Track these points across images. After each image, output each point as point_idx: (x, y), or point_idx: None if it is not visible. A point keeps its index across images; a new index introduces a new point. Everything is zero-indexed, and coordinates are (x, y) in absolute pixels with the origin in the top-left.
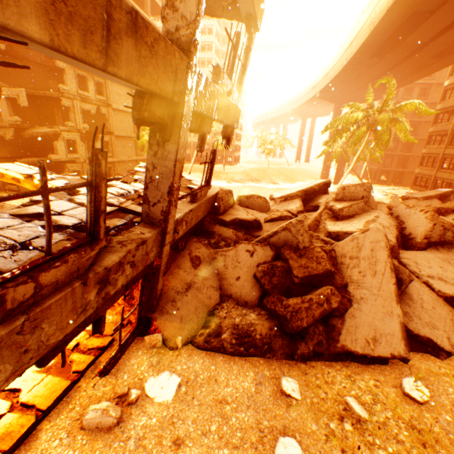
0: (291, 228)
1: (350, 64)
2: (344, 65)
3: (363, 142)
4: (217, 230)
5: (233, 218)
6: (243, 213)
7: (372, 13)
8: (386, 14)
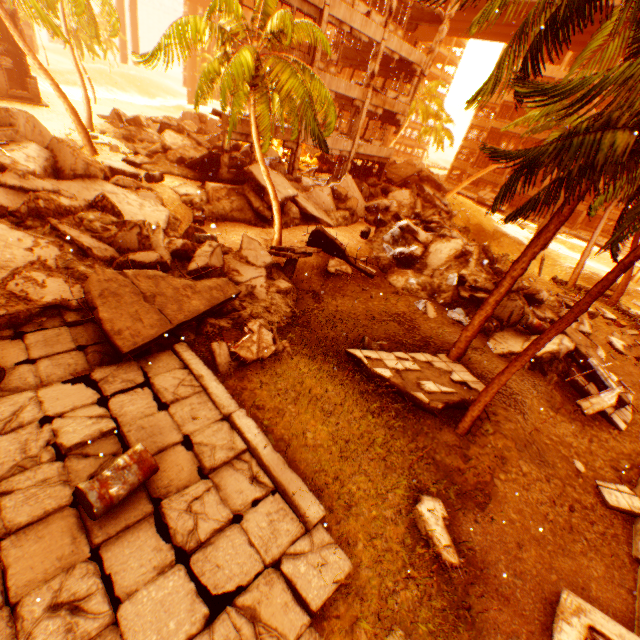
0: None
1: None
2: None
3: None
4: None
5: None
6: None
7: None
8: None
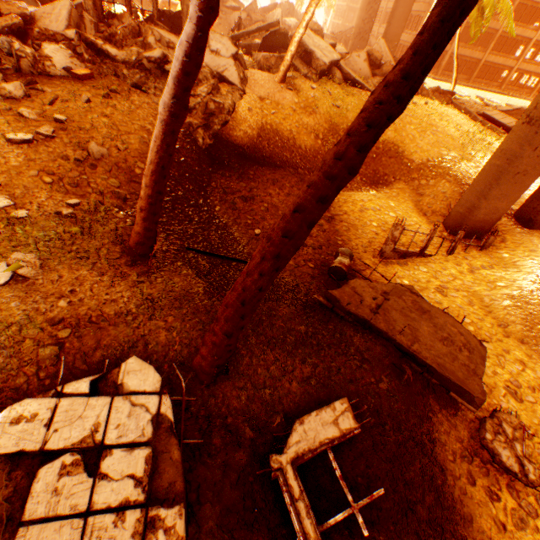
0: (252, 5)
1: None
2: None
3: None
4: (224, 11)
5: (230, 6)
6: (234, 5)
7: None
8: None
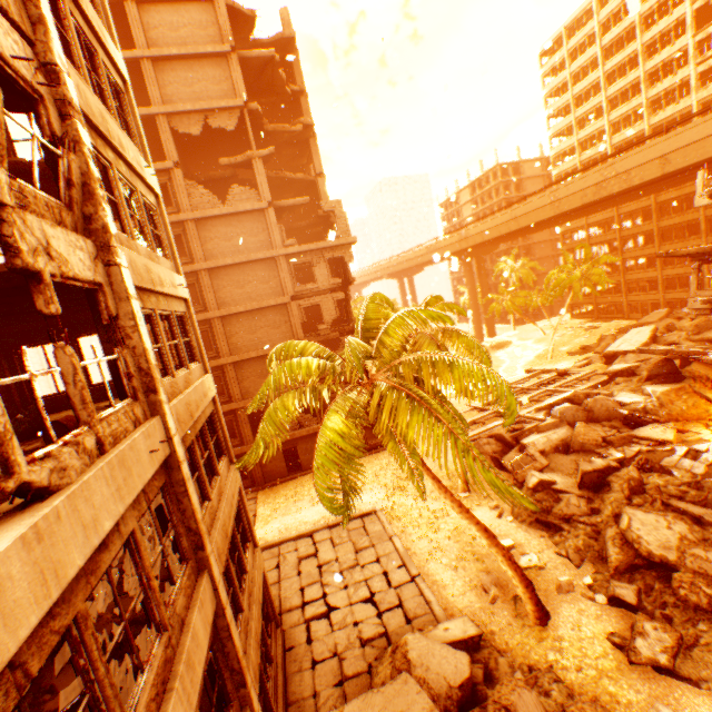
0: None
1: (511, 232)
2: (505, 233)
3: (571, 292)
4: None
5: None
6: None
7: (555, 203)
8: (580, 206)
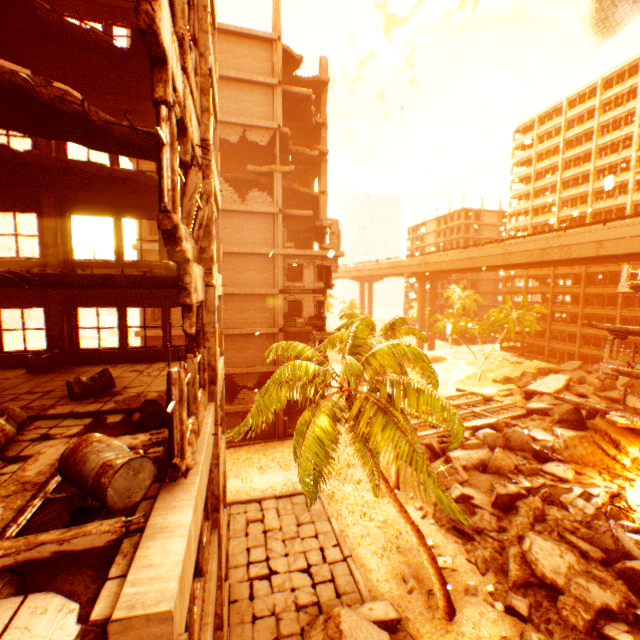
0: None
1: (465, 268)
2: (460, 268)
3: (505, 330)
4: None
5: None
6: None
7: (506, 255)
8: (525, 262)
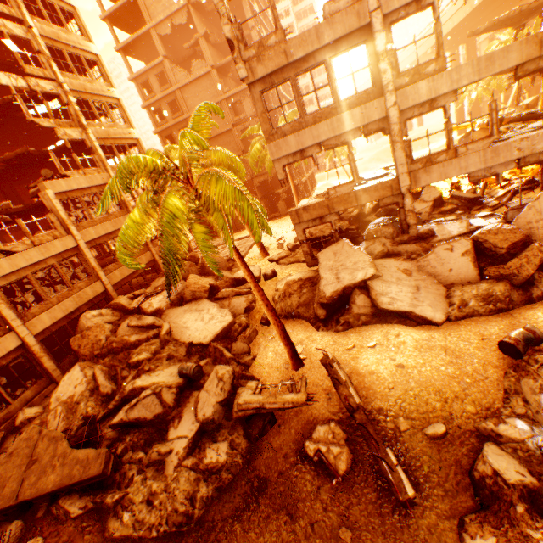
0: None
1: (475, 10)
2: (468, 13)
3: None
4: None
5: None
6: None
7: None
8: None
